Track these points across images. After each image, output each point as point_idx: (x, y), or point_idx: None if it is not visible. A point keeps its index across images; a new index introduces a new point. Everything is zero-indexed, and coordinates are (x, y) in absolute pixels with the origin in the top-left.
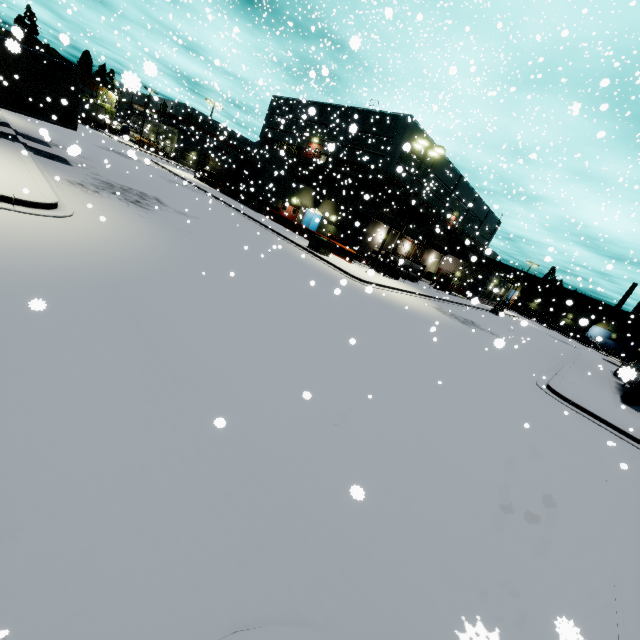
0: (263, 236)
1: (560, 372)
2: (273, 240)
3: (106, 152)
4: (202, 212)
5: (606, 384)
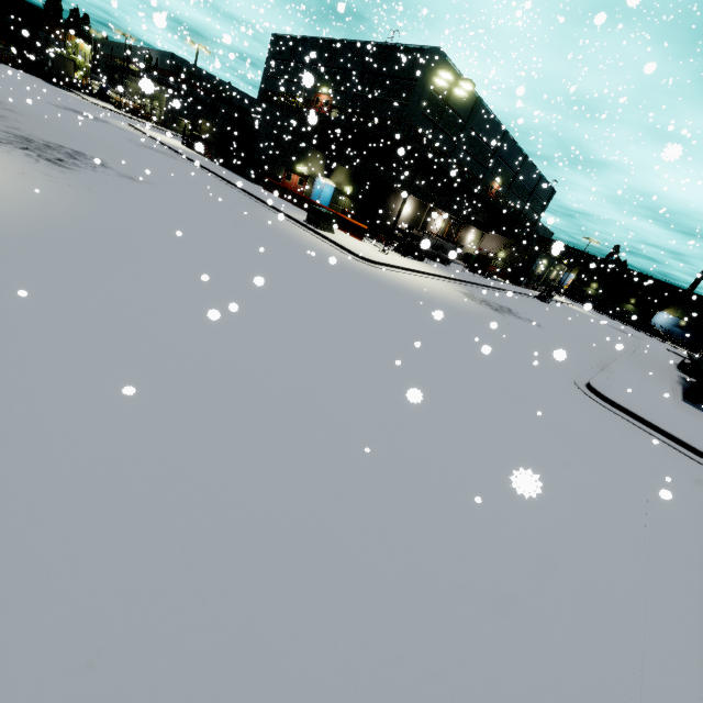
0: (246, 208)
1: (609, 367)
2: (259, 213)
3: (59, 110)
4: (165, 178)
5: (666, 379)
